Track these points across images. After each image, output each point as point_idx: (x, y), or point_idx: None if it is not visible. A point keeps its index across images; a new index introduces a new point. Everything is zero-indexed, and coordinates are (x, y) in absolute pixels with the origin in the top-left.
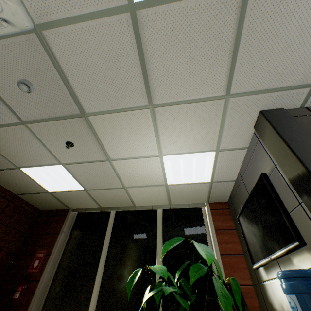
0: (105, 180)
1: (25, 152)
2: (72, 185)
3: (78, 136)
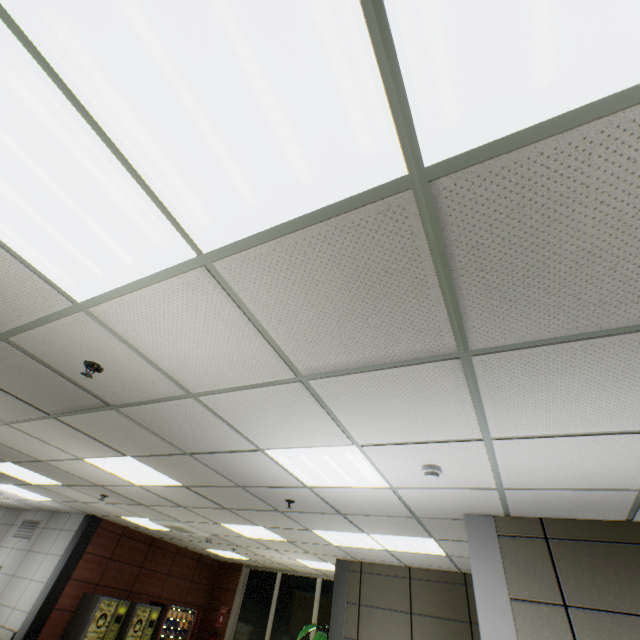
0: (263, 559)
1: (208, 546)
2: (241, 557)
3: (238, 548)
